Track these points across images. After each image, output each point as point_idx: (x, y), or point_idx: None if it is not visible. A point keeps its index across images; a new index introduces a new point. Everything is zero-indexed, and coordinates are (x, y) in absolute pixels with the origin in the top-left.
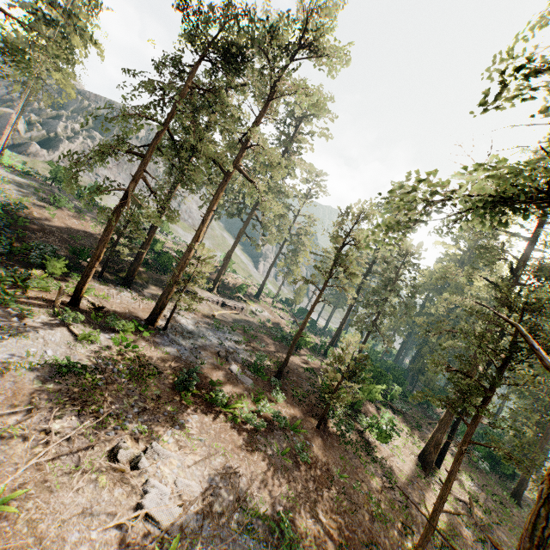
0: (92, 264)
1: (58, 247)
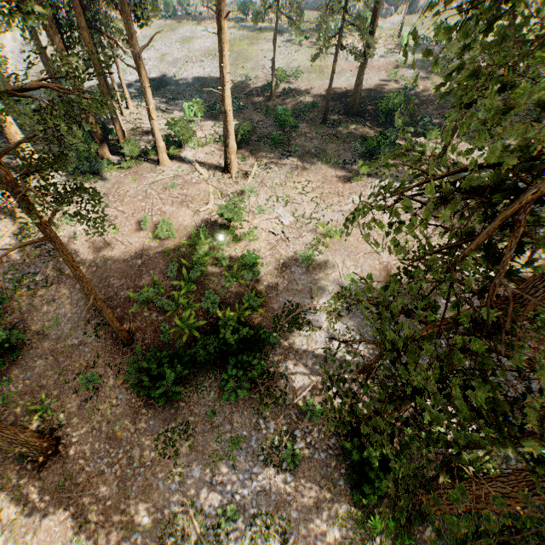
0: (454, 130)
1: (434, 115)
